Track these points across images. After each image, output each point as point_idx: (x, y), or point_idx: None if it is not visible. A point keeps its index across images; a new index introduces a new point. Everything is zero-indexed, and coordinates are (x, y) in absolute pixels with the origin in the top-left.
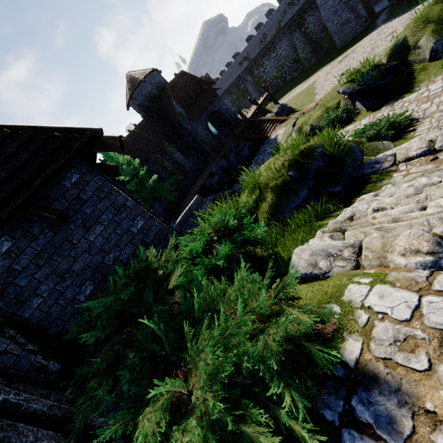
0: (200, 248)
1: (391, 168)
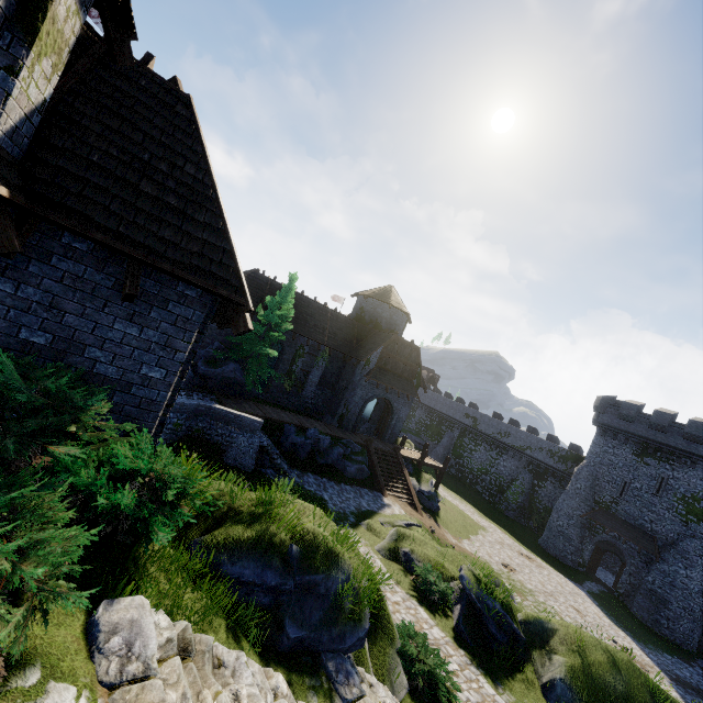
0: (124, 465)
1: (341, 701)
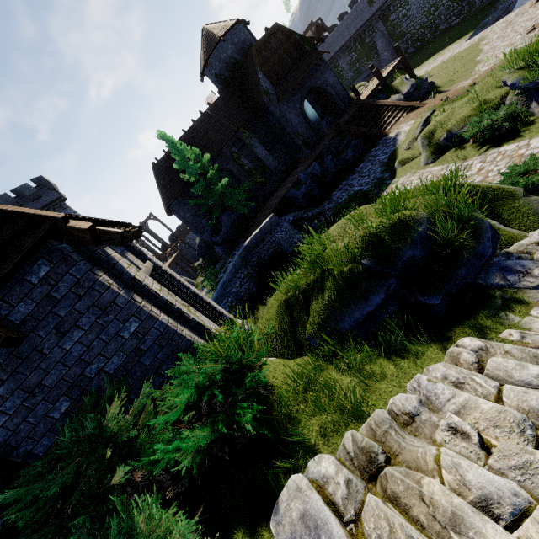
0: (175, 415)
1: (534, 292)
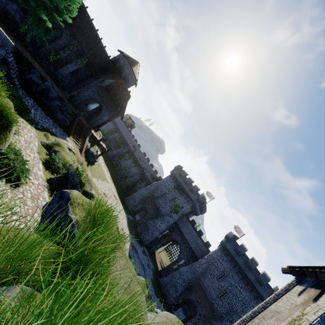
0: None
1: None
